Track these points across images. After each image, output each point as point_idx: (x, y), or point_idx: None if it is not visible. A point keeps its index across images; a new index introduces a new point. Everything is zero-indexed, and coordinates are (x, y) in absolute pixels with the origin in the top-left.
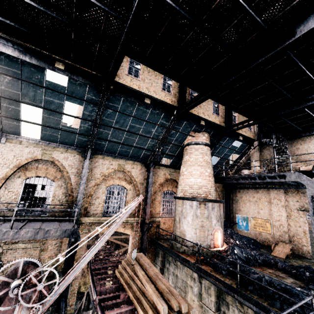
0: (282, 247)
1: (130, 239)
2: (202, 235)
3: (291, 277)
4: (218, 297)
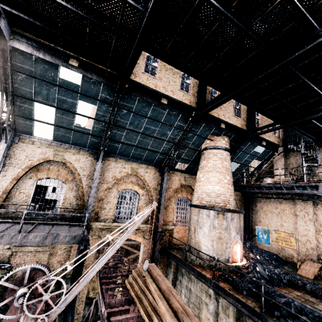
0: (310, 266)
1: (142, 247)
2: (220, 248)
3: None
4: (237, 319)
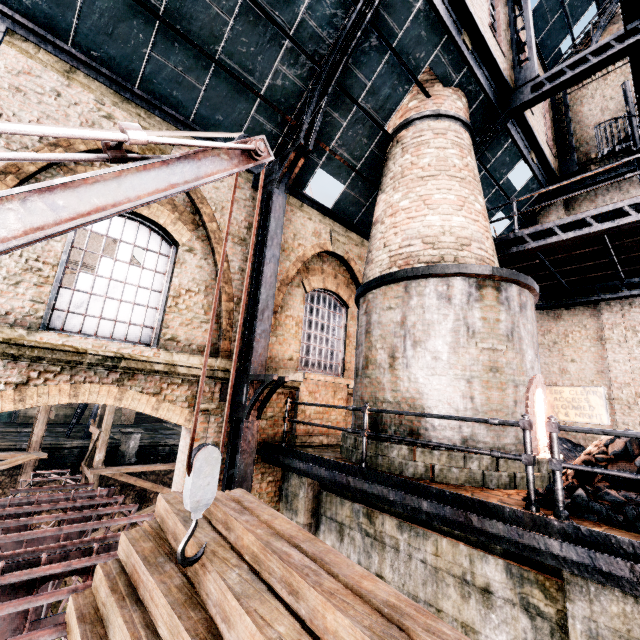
0: None
1: (183, 447)
2: (498, 402)
3: None
4: None
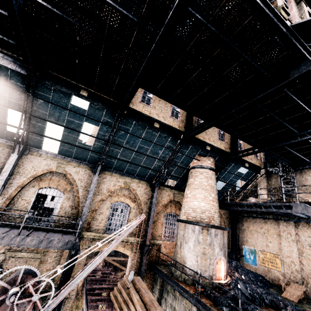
0: (294, 288)
1: (129, 261)
2: (204, 263)
3: None
4: None
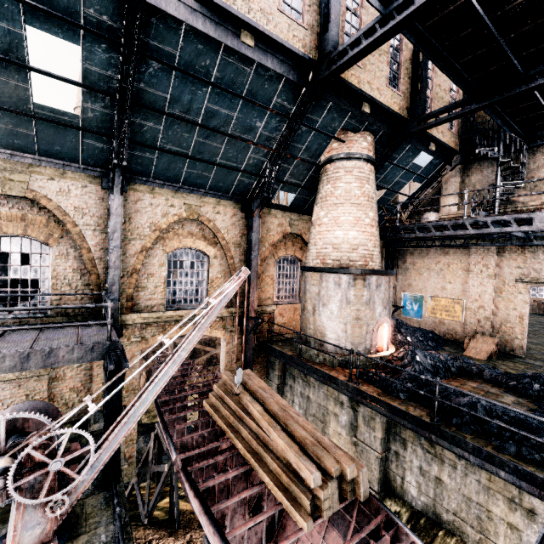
0: (482, 343)
1: (223, 346)
2: (358, 333)
3: (508, 393)
4: (387, 431)
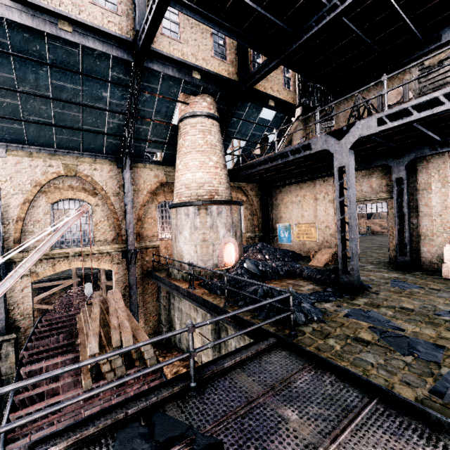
0: (324, 254)
1: (113, 276)
2: (205, 252)
3: (312, 284)
4: (218, 324)
